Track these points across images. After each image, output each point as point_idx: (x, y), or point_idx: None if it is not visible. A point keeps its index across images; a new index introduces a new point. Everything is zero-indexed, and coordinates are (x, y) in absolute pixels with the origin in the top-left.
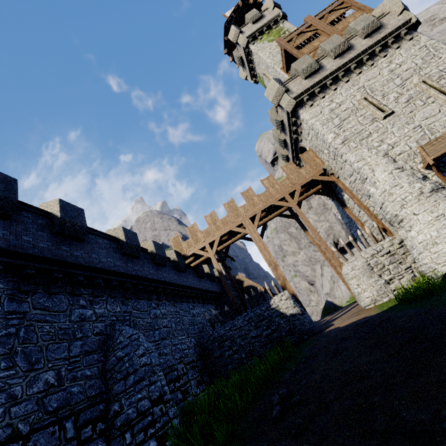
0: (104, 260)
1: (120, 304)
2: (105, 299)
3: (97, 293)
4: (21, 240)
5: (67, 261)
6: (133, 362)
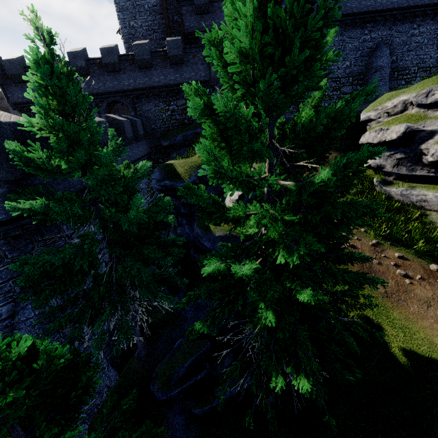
0: (385, 2)
1: (387, 30)
2: (379, 28)
3: (374, 26)
4: (345, 7)
5: (362, 12)
6: (377, 64)
